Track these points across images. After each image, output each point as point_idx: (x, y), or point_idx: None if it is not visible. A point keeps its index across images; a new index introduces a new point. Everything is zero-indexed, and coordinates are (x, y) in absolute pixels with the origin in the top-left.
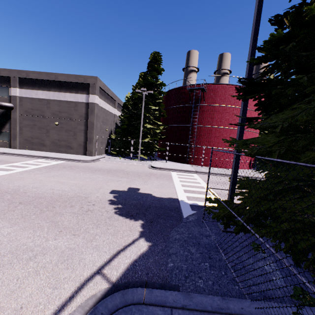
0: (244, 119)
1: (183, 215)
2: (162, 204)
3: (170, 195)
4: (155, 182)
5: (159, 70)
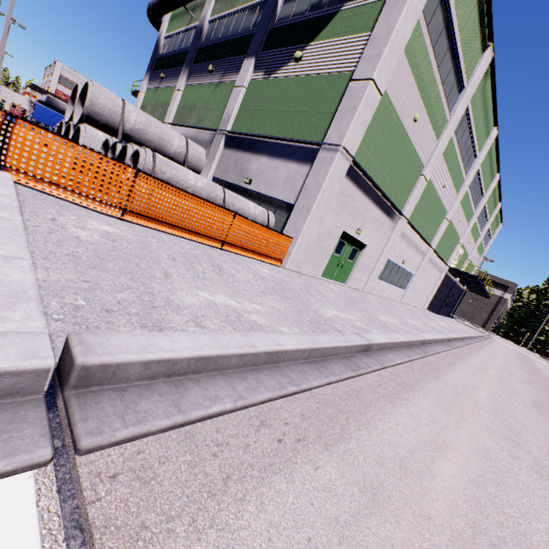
0: None
1: None
2: None
3: None
4: None
5: None
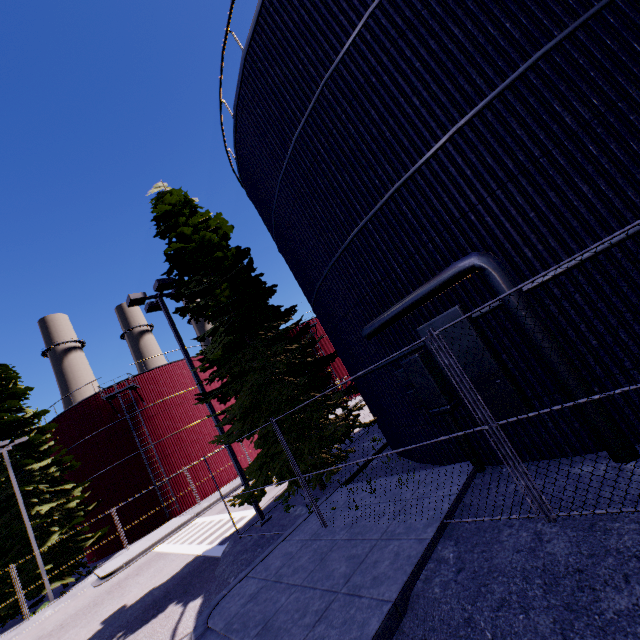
0: (216, 415)
1: (218, 555)
2: (181, 576)
3: (183, 563)
4: (142, 578)
5: (19, 392)
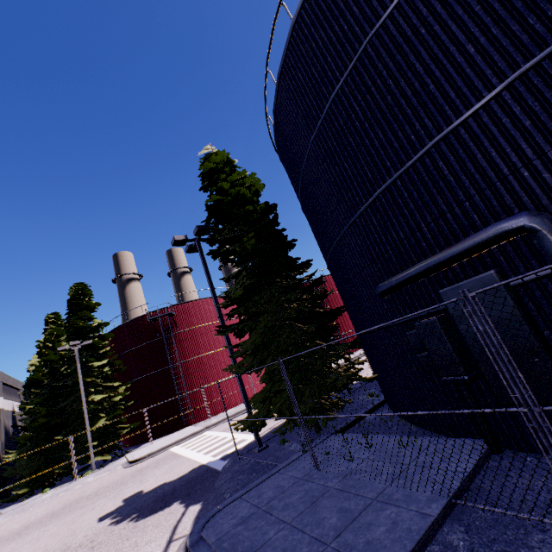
0: (231, 347)
1: (219, 469)
2: (187, 479)
3: (190, 468)
4: (158, 471)
5: (91, 306)
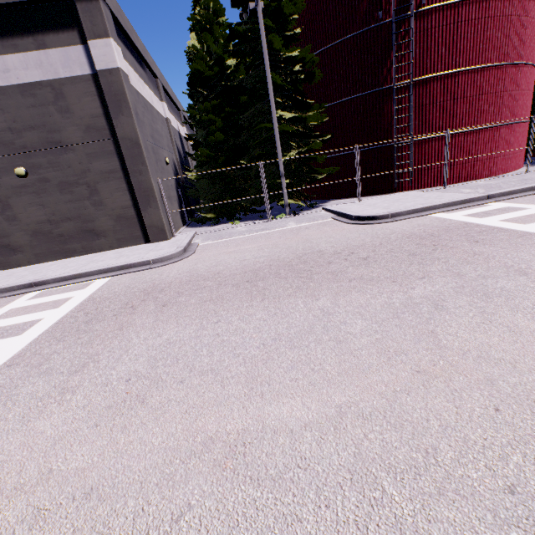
0: None
1: None
2: None
3: None
4: None
5: None
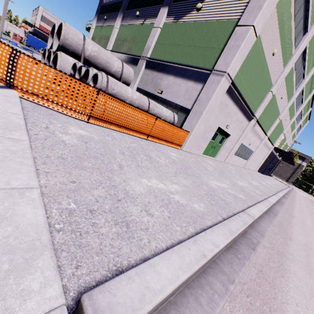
0: None
1: None
2: None
3: None
4: None
5: None
